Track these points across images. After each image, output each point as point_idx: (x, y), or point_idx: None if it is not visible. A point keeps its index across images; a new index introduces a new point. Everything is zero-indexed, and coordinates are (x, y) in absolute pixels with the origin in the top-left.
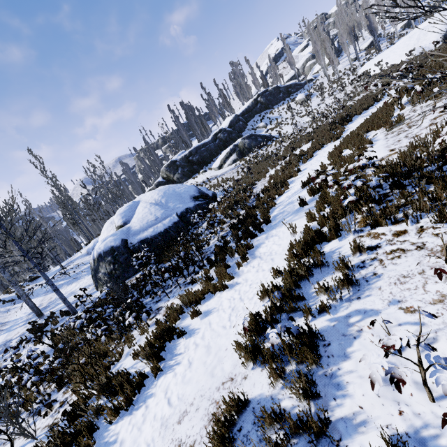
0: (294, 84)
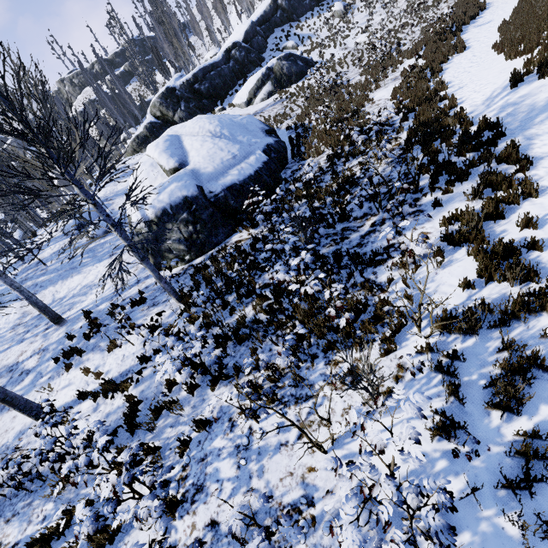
0: None
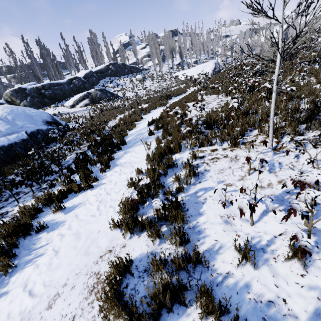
0: (136, 67)
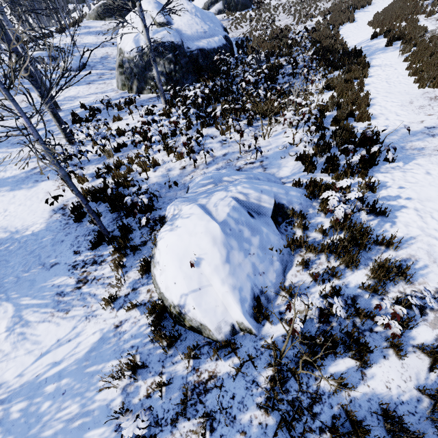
0: None
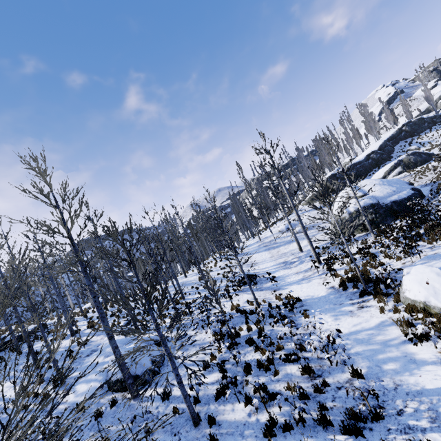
0: (439, 115)
